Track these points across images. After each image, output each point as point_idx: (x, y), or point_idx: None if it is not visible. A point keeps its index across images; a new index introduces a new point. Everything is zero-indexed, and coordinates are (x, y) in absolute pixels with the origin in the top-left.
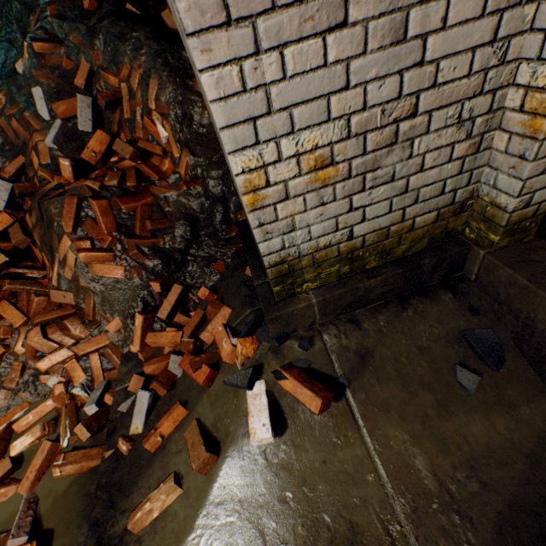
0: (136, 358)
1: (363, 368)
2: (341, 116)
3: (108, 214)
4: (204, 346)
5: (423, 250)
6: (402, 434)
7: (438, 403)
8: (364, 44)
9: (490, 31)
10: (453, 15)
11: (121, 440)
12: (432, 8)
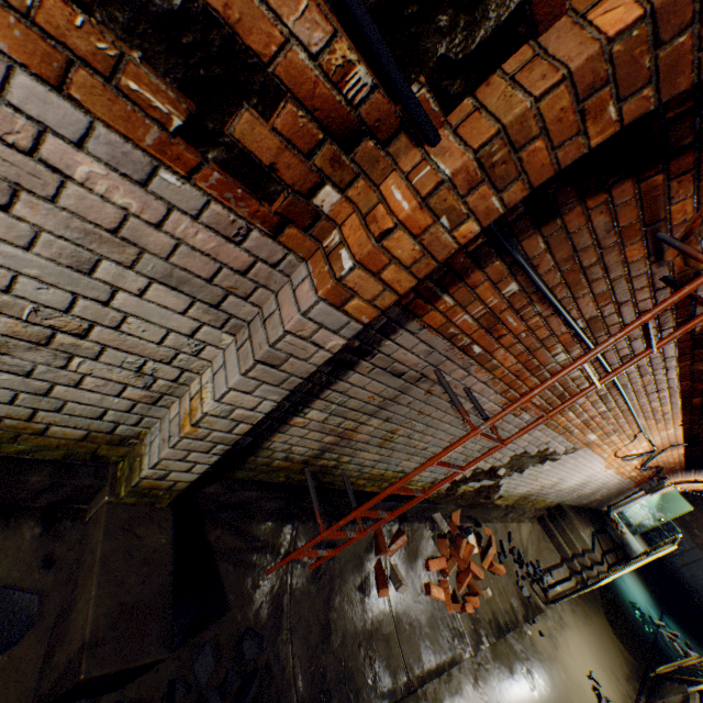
0: None
1: None
2: None
3: None
4: None
5: (52, 461)
6: None
7: None
8: (31, 243)
9: (191, 329)
10: (155, 295)
11: None
12: (132, 275)
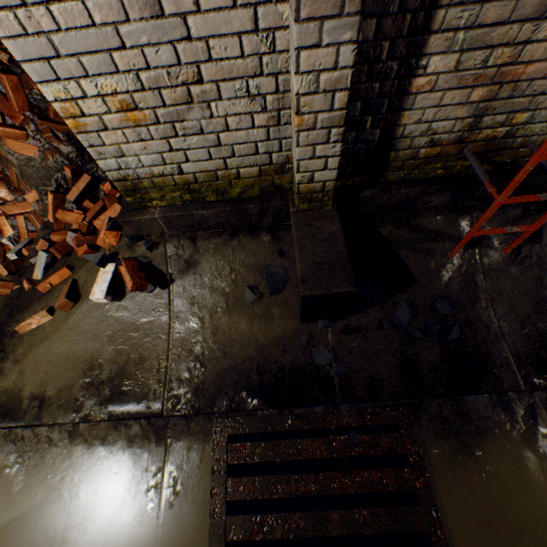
0: (52, 228)
1: (188, 273)
2: (130, 71)
3: (20, 92)
4: (98, 231)
5: (256, 197)
6: (195, 318)
7: (227, 306)
8: (126, 13)
9: (251, 22)
10: (205, 2)
11: (25, 281)
12: None
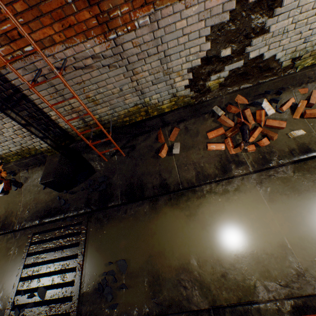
0: None
1: (27, 181)
2: None
3: None
4: None
5: (41, 152)
6: (29, 196)
7: (39, 190)
8: None
9: None
10: None
11: None
12: None
